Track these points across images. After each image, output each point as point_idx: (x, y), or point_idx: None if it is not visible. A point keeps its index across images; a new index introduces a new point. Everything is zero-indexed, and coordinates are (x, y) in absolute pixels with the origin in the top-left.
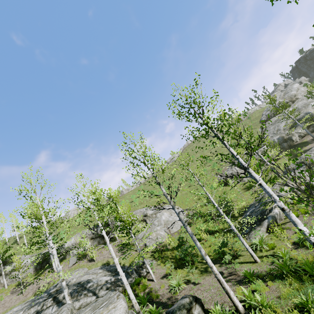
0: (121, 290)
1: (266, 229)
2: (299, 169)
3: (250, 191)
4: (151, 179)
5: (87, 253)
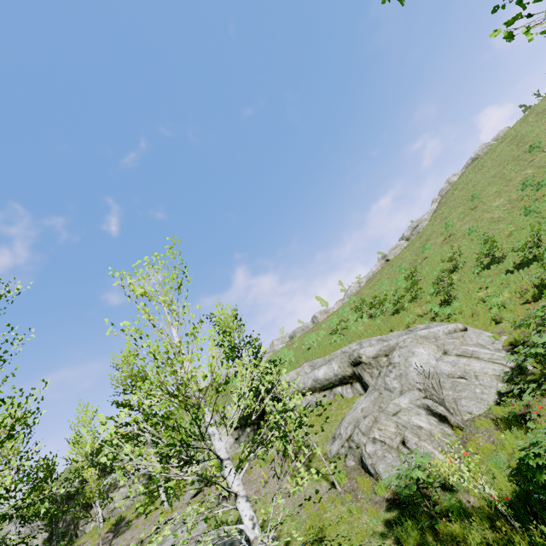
0: None
1: None
2: None
3: None
4: (373, 280)
5: None
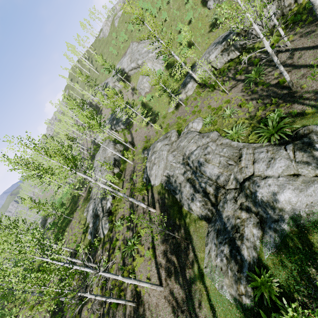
0: (127, 125)
1: (175, 106)
2: (219, 46)
3: (208, 37)
4: None
5: (121, 90)
